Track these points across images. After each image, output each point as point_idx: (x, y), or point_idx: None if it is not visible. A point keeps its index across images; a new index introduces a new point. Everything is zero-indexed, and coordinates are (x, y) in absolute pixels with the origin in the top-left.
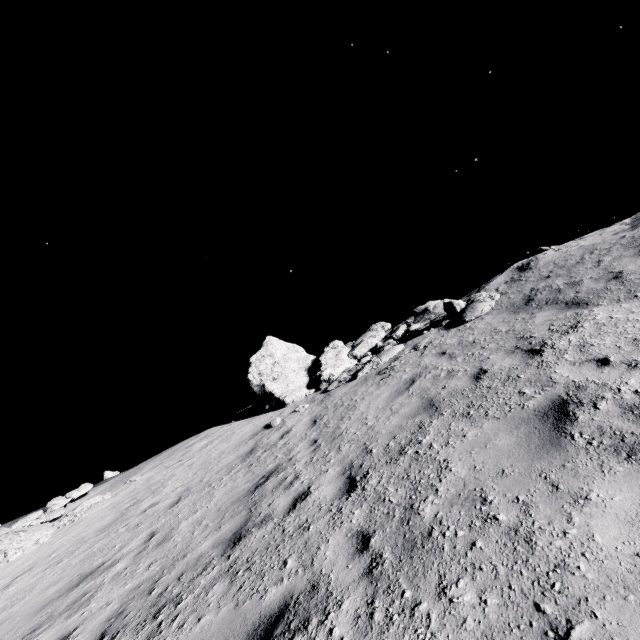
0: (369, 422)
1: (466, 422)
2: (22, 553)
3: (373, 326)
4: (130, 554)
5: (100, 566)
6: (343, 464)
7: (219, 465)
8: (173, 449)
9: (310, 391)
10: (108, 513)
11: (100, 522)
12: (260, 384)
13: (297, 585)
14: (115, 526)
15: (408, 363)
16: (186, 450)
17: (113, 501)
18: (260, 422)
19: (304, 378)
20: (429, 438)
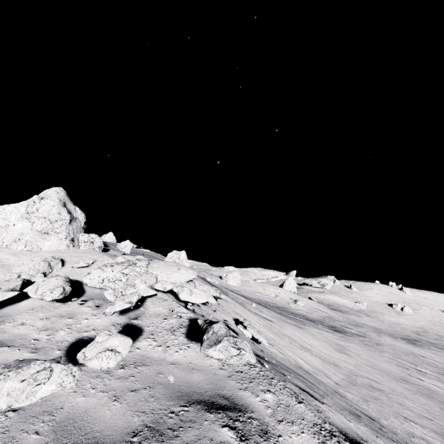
0: None
1: None
2: None
3: None
4: None
5: None
6: None
7: None
8: None
9: None
10: None
11: None
12: None
13: None
14: None
15: None
16: None
17: None
18: None
19: None
20: None
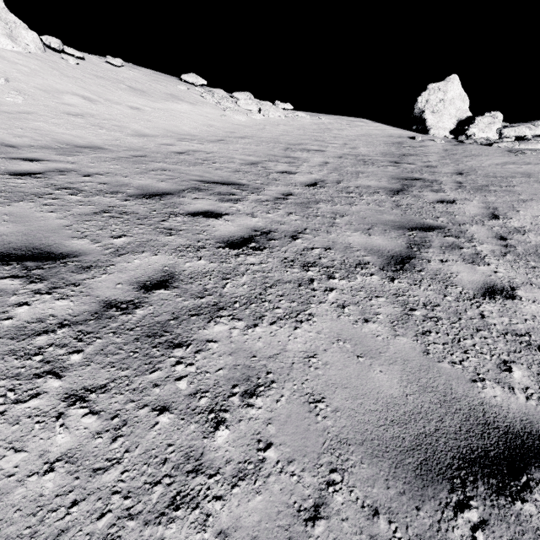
0: (483, 165)
1: (539, 184)
2: (274, 117)
3: (538, 122)
4: (337, 144)
5: (323, 141)
6: (458, 169)
7: (377, 139)
8: (339, 117)
9: (450, 136)
10: (313, 125)
11: (311, 126)
12: (421, 109)
13: (428, 178)
14: (322, 132)
15: (536, 156)
16: (350, 121)
17: (313, 121)
18: (405, 133)
19: (452, 125)
20: (513, 180)
